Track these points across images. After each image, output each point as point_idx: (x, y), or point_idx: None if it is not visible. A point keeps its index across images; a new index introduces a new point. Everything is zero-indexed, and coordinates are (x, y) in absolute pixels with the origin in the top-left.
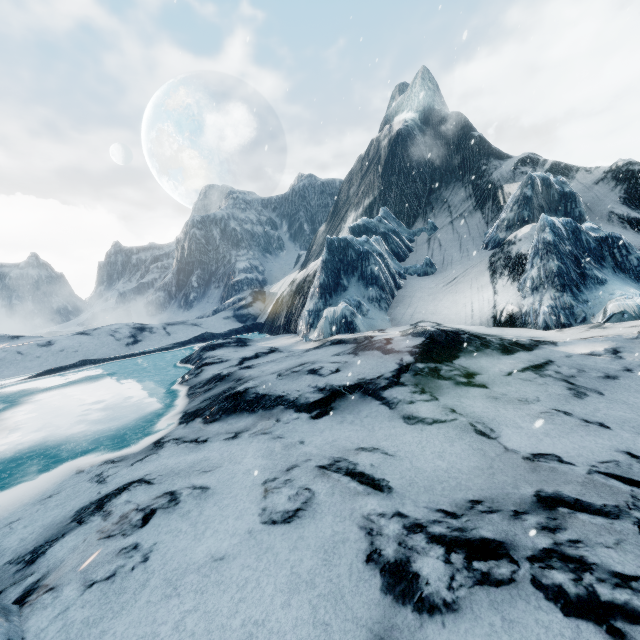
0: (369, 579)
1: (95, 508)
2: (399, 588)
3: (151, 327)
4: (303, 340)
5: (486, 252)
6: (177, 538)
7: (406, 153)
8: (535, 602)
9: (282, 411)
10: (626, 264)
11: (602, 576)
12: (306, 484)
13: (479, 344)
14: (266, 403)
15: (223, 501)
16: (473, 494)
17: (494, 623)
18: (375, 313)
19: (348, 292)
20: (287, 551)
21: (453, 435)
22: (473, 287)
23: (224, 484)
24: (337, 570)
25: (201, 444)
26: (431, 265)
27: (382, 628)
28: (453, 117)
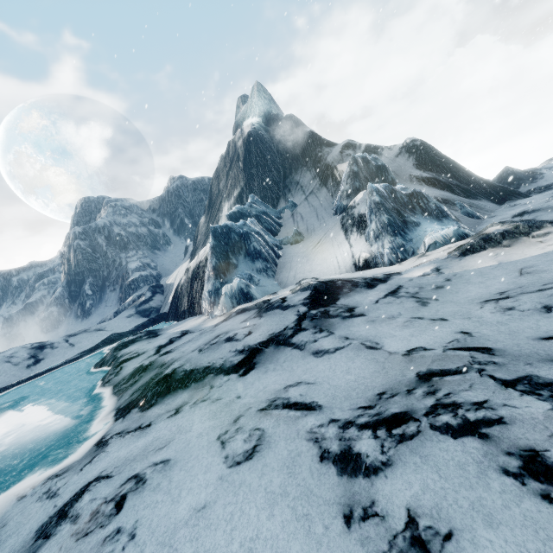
0: (327, 471)
1: (58, 519)
2: (350, 468)
3: (51, 343)
4: (209, 318)
5: (337, 217)
6: (156, 508)
7: (259, 149)
8: (436, 439)
9: (213, 378)
10: (429, 209)
11: (468, 407)
12: (255, 426)
13: (350, 286)
14: (196, 376)
15: (187, 465)
16: (378, 389)
17: (416, 462)
18: (265, 281)
19: (239, 269)
20: (257, 479)
21: (352, 355)
22: (334, 245)
23: (182, 452)
24: (301, 476)
25: (146, 429)
26: (299, 234)
27: (347, 498)
28: (288, 118)
